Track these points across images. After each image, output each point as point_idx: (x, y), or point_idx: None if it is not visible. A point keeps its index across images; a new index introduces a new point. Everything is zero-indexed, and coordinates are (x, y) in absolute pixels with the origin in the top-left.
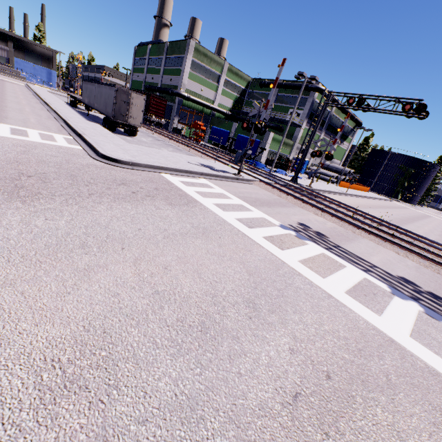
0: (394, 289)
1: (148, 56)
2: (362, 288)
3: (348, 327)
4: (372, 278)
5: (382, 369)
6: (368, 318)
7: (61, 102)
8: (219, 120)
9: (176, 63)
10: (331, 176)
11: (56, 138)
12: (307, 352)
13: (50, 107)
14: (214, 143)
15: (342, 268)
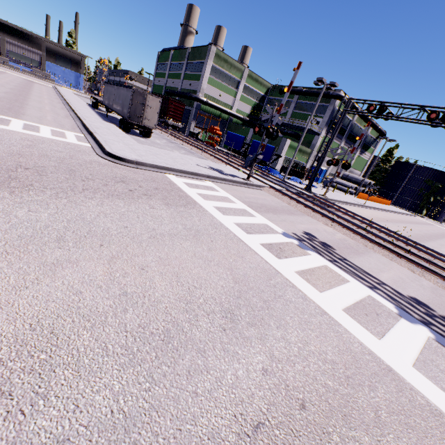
0: (401, 310)
1: (170, 62)
2: (364, 306)
3: (339, 349)
4: (378, 296)
5: (372, 403)
6: (365, 341)
7: (83, 103)
8: (237, 125)
9: (196, 68)
10: (349, 187)
11: (67, 135)
12: (283, 375)
13: (70, 107)
14: (230, 148)
15: (344, 283)
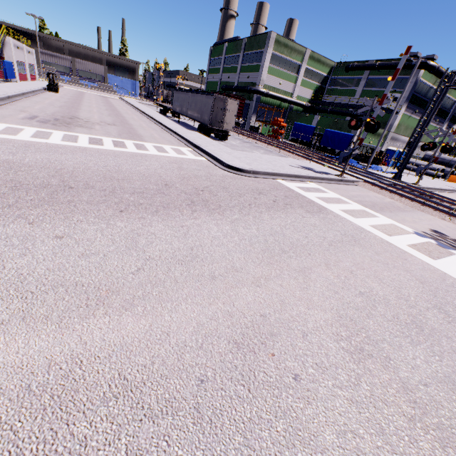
0: None
1: (224, 56)
2: None
3: None
4: None
5: None
6: None
7: (156, 112)
8: (298, 114)
9: (254, 58)
10: (435, 169)
11: (184, 151)
12: None
13: (155, 119)
14: (292, 139)
15: None
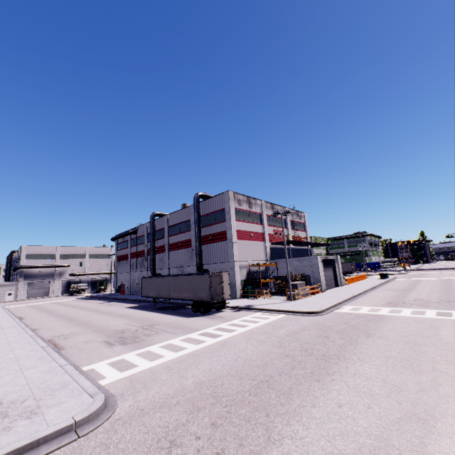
0: None
1: None
2: None
3: None
4: None
5: None
6: None
7: None
8: None
9: None
10: None
11: None
12: None
13: None
14: None
15: None
